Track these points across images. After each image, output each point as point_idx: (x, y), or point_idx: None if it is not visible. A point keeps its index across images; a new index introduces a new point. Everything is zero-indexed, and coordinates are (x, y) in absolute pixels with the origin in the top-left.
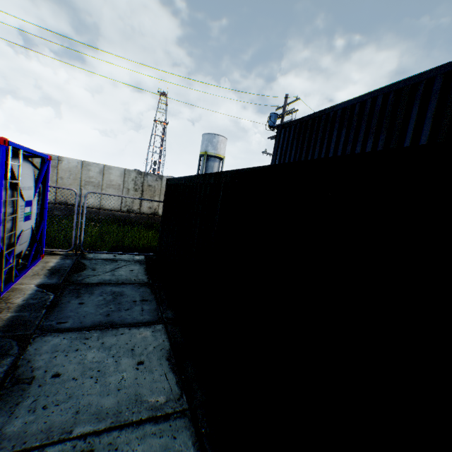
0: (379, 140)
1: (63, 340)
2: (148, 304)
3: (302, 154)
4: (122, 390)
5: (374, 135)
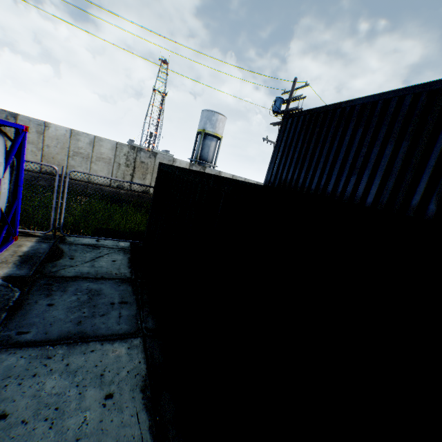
0: (401, 147)
1: (20, 360)
2: (127, 307)
3: (309, 149)
4: (82, 441)
5: (396, 140)
